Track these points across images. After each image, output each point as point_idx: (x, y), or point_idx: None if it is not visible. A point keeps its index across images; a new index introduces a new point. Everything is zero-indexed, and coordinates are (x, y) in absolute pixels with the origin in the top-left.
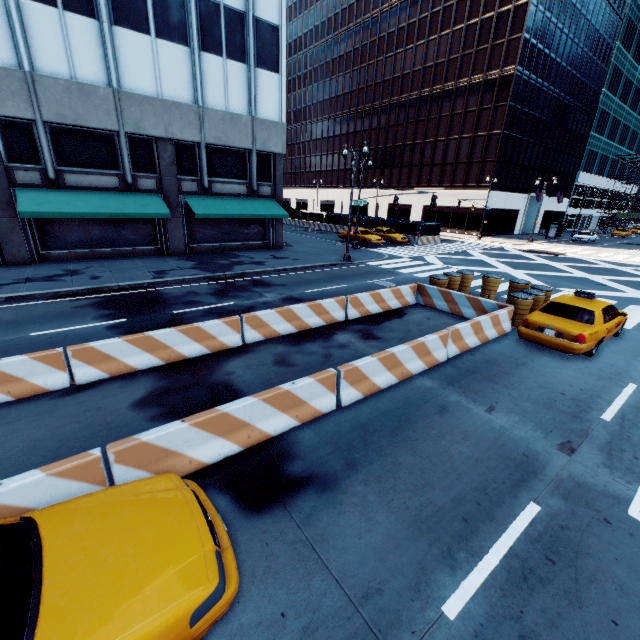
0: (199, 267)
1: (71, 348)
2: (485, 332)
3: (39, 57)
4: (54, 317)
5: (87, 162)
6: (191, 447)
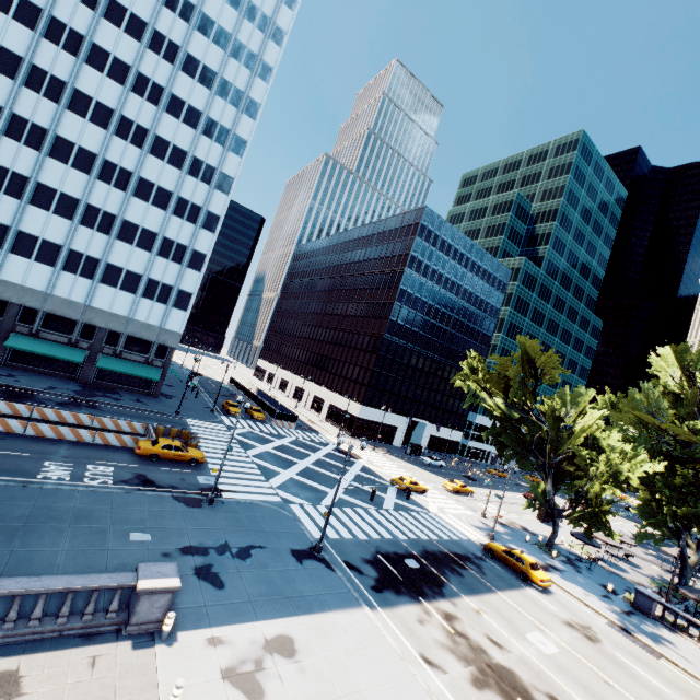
0: (79, 391)
1: None
2: (127, 443)
3: (58, 289)
4: None
5: (57, 329)
6: None
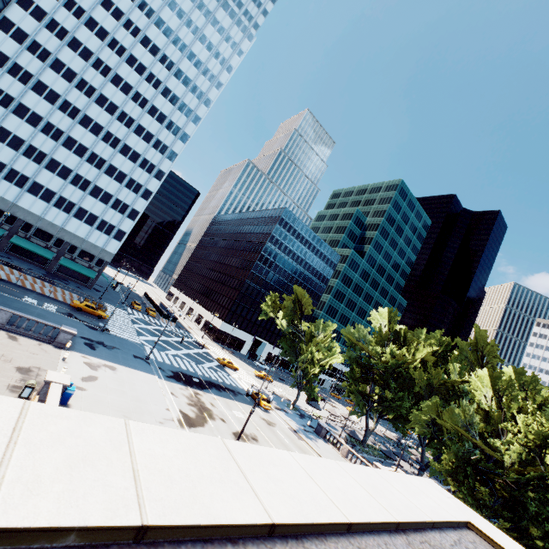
0: (45, 274)
1: None
2: (67, 300)
3: (48, 216)
4: None
5: (41, 238)
6: None
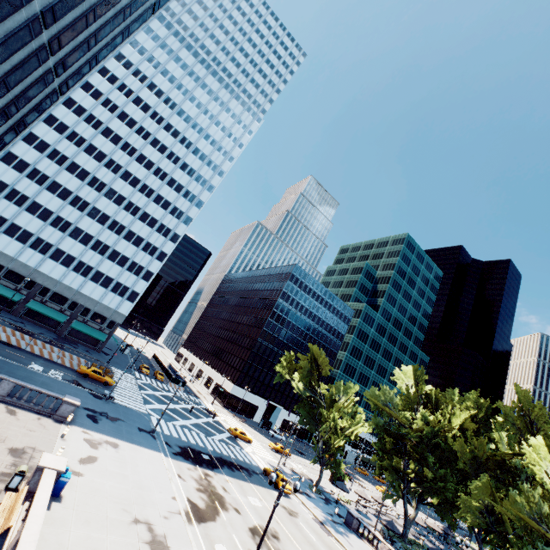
0: (56, 338)
1: (3, 326)
2: (74, 366)
3: (66, 280)
4: (6, 325)
5: (57, 301)
6: (3, 336)
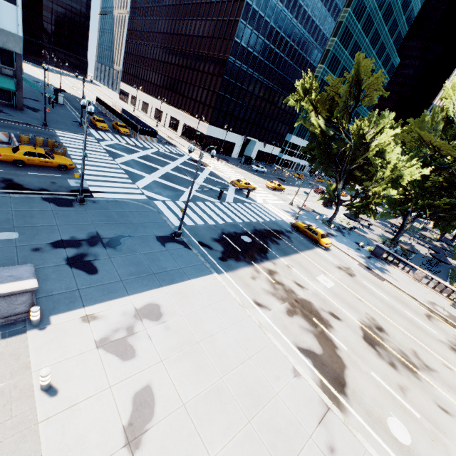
0: None
1: None
2: None
3: None
4: None
5: None
6: None
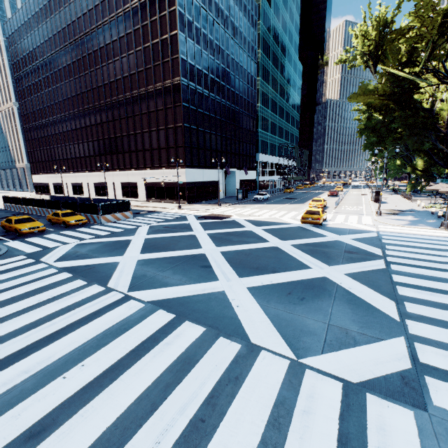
0: None
1: None
2: None
3: None
4: None
5: None
6: None
